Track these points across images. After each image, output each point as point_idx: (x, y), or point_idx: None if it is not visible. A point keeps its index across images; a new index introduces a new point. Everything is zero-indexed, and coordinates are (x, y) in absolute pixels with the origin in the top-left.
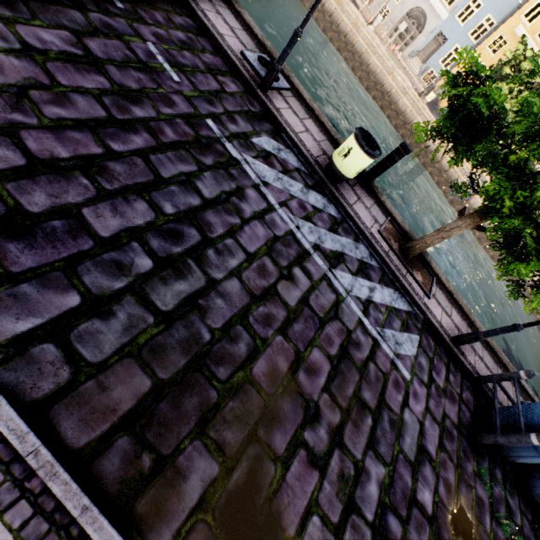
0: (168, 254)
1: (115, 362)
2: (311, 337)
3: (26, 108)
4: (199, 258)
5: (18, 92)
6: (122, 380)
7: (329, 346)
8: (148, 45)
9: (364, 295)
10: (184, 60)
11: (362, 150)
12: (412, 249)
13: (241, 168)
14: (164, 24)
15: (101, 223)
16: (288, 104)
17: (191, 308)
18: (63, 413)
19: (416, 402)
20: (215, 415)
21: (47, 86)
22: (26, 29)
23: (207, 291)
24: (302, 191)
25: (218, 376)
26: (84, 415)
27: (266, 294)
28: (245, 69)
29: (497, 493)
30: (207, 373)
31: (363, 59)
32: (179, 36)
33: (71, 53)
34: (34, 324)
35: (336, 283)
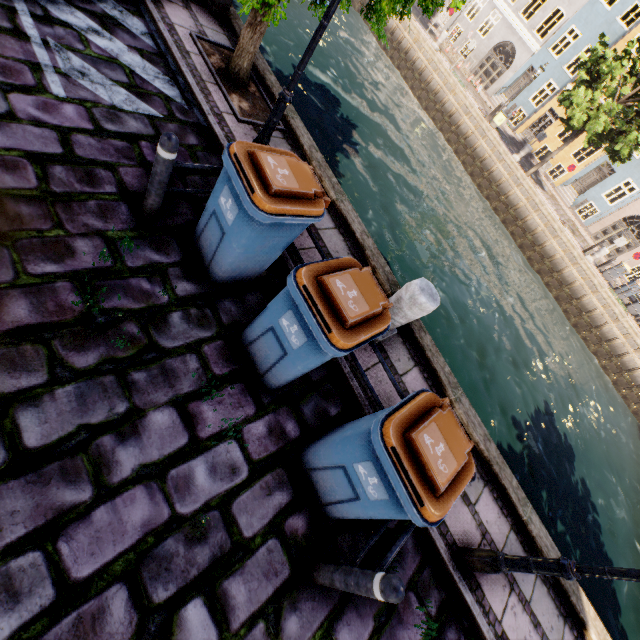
0: None
1: None
2: None
3: None
4: None
5: None
6: None
7: None
8: None
9: (65, 18)
10: None
11: None
12: (231, 61)
13: None
14: None
15: None
16: None
17: None
18: None
19: (39, 108)
20: None
21: None
22: None
23: None
24: None
25: None
26: None
27: None
28: None
29: (142, 287)
30: None
31: (423, 77)
32: None
33: None
34: None
35: None
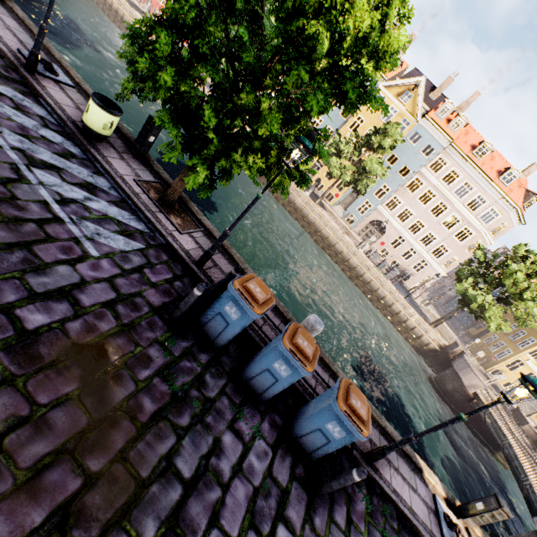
0: None
1: None
2: None
3: None
4: None
5: None
6: None
7: None
8: None
9: (71, 196)
10: None
11: (96, 104)
12: (166, 195)
13: None
14: None
15: None
16: (64, 91)
17: None
18: None
19: (92, 269)
20: None
21: None
22: None
23: None
24: (35, 125)
25: None
26: None
27: None
28: (16, 57)
29: (187, 366)
30: None
31: None
32: None
33: None
34: None
35: (28, 173)
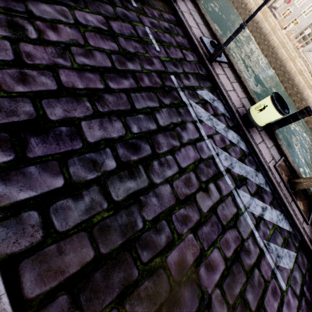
0: (127, 160)
1: (73, 233)
2: (214, 239)
3: (66, 56)
4: (147, 166)
5: (64, 47)
6: (75, 248)
7: (226, 249)
8: (146, 28)
9: (257, 212)
10: (165, 39)
11: (275, 108)
12: (299, 184)
13: (187, 109)
14: (157, 17)
15: (91, 132)
16: (224, 71)
17: (134, 201)
18: (29, 266)
19: (288, 311)
20: (133, 290)
21: (82, 45)
22: (79, 13)
23: (147, 191)
24: (224, 129)
25: (142, 258)
26: (42, 271)
27: (187, 200)
28: (201, 48)
29: None
30: (134, 254)
31: (274, 50)
32: (164, 25)
33: (100, 28)
34: (29, 195)
35: (238, 199)
